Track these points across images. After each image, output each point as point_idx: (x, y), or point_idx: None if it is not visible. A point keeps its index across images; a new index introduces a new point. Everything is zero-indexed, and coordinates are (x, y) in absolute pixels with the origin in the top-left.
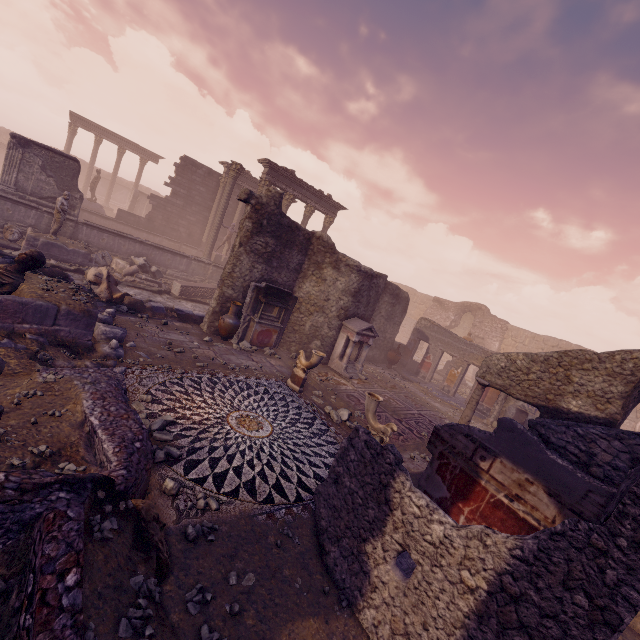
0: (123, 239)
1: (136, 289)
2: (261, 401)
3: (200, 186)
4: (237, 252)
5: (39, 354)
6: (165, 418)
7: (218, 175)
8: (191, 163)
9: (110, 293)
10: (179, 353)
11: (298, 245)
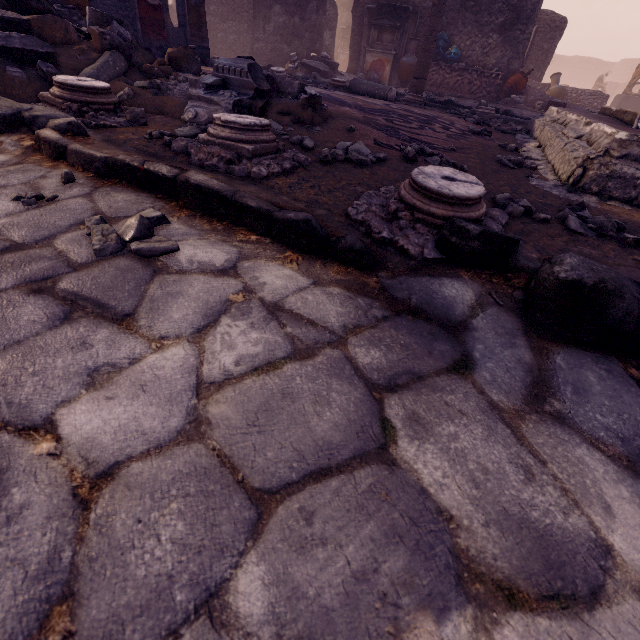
0: None
1: None
2: None
3: None
4: None
5: None
6: None
7: None
8: None
9: None
10: None
11: None
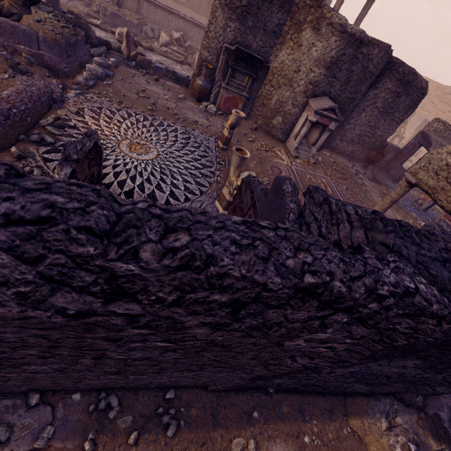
0: (171, 15)
1: (164, 58)
2: (171, 141)
3: None
4: (213, 6)
5: (20, 66)
6: (69, 123)
7: None
8: None
9: (128, 51)
10: (143, 98)
11: None
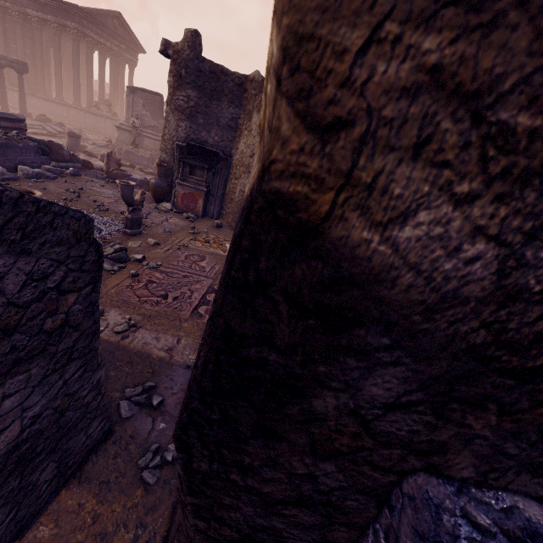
0: None
1: None
2: None
3: None
4: (166, 113)
5: None
6: None
7: None
8: None
9: (107, 168)
10: (71, 193)
11: (228, 95)
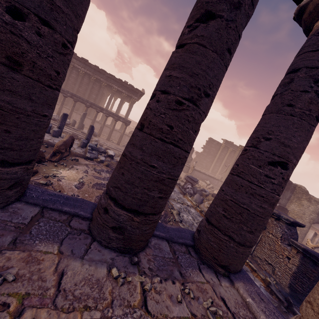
0: (200, 173)
1: None
2: None
3: (213, 148)
4: None
5: None
6: None
7: (220, 144)
8: (212, 140)
9: None
10: None
11: (290, 189)
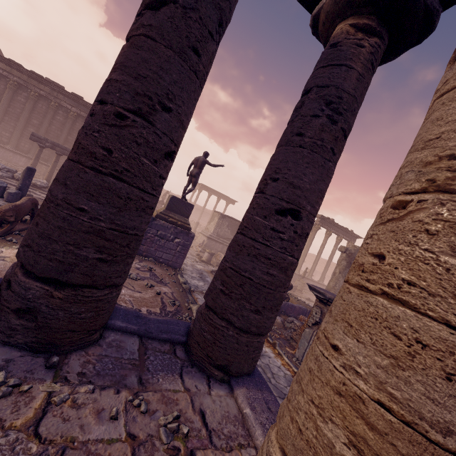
0: None
1: None
2: None
3: None
4: (337, 276)
5: None
6: None
7: None
8: None
9: None
10: None
11: None
